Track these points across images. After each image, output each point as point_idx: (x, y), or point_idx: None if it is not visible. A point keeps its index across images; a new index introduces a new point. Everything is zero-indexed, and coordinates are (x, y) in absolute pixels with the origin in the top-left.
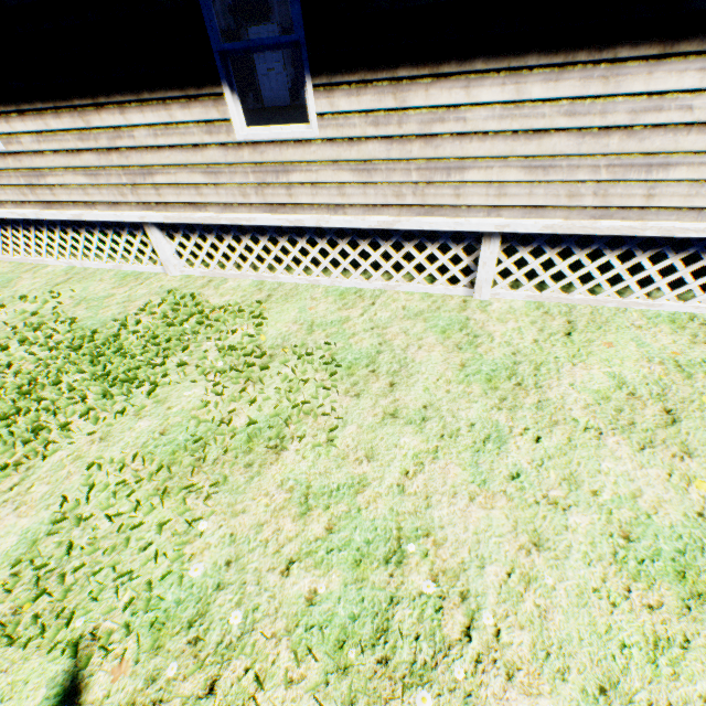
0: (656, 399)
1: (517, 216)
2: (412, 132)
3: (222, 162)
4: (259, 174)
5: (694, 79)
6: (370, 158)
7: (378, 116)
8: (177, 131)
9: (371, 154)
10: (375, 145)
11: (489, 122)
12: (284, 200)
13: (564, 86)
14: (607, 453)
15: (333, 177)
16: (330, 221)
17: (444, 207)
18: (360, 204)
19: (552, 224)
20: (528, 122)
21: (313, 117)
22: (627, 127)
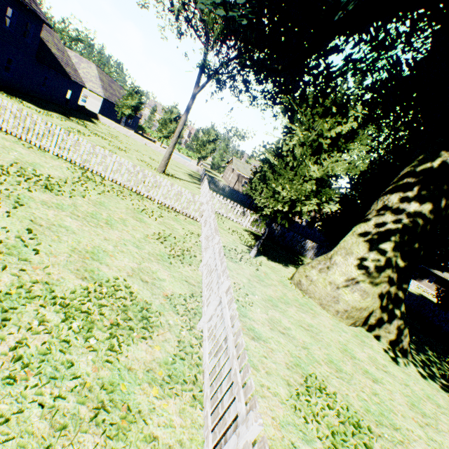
0: None
1: None
2: None
3: None
4: None
5: None
6: None
7: None
8: None
9: None
10: None
11: None
12: None
13: None
14: None
15: None
16: None
17: None
18: None
19: None
20: None
21: None
22: None
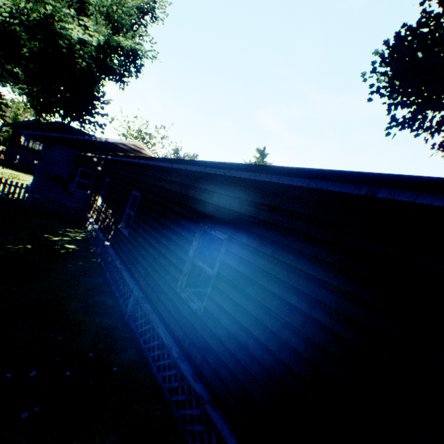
0: None
1: None
2: None
3: None
4: None
5: None
6: None
7: None
8: None
9: None
10: None
11: None
12: None
13: None
14: None
15: None
16: None
17: None
18: None
19: None
20: None
21: None
22: None
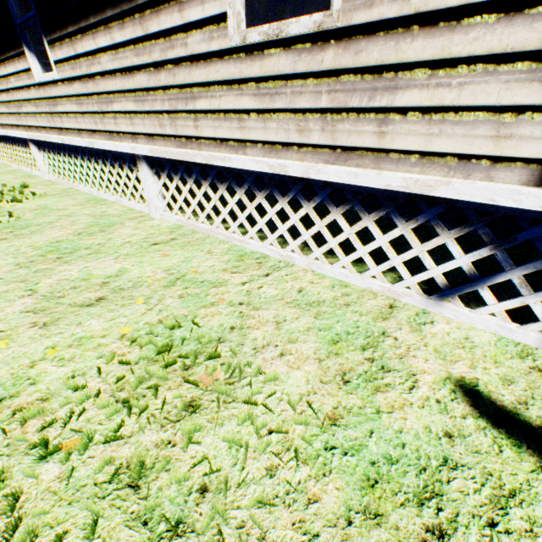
0: (113, 290)
1: (145, 143)
2: (87, 74)
3: (38, 98)
4: (50, 107)
5: (180, 19)
6: (79, 94)
7: (73, 63)
8: (21, 78)
9: (78, 91)
10: (78, 84)
11: (110, 64)
12: (62, 125)
13: (128, 33)
14: (3, 306)
15: (72, 108)
16: (73, 140)
17: (115, 134)
18: (86, 130)
19: (152, 148)
20: (124, 63)
21: (53, 65)
22: (165, 64)
